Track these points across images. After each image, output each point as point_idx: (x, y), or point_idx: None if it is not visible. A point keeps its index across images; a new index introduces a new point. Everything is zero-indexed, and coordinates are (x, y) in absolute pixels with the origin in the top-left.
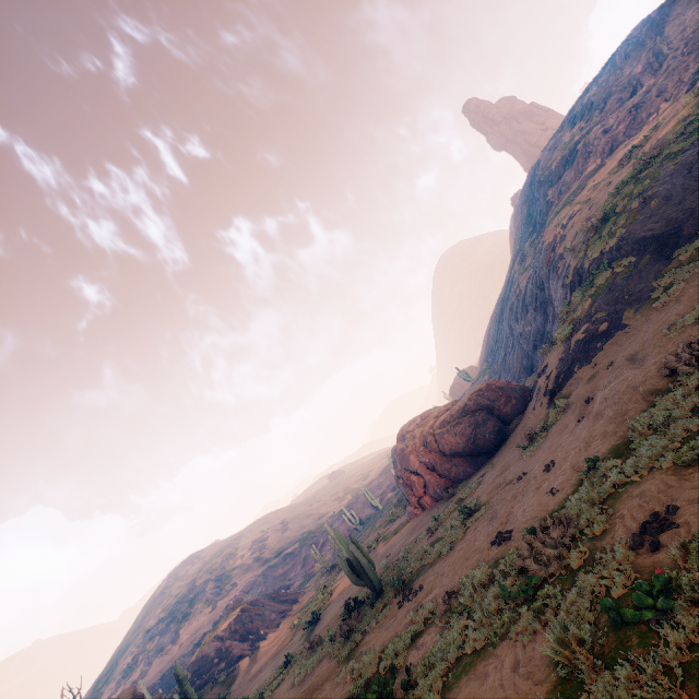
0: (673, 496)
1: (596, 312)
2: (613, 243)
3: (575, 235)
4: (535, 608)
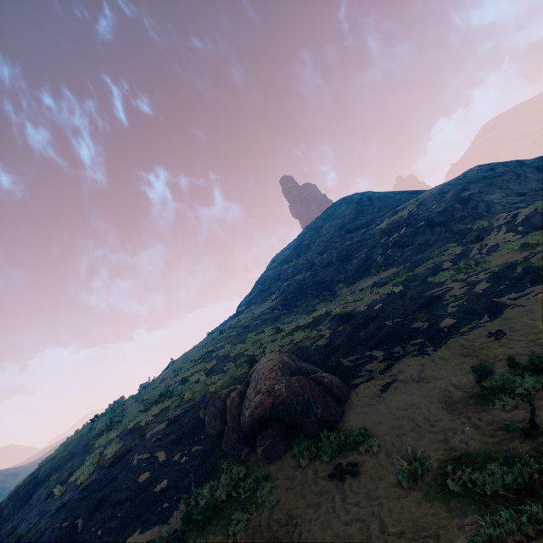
0: None
1: None
2: None
3: None
4: None
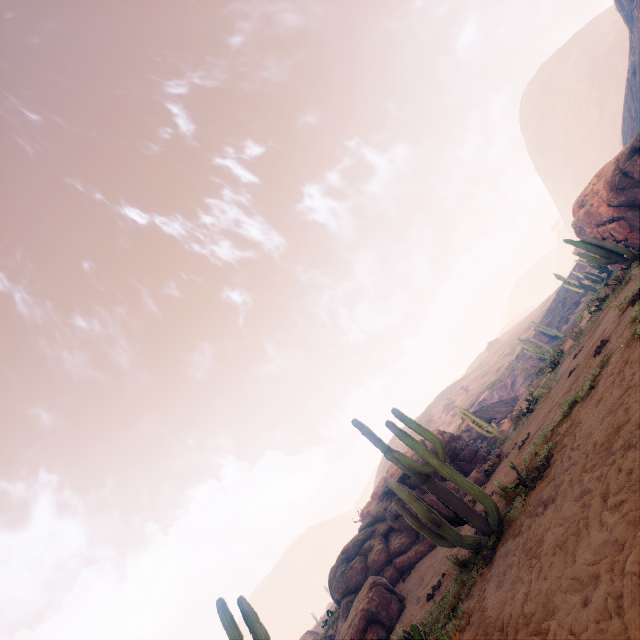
0: None
1: None
2: None
3: None
4: None
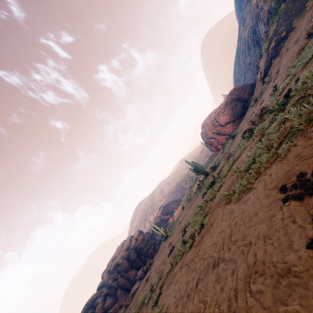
0: (299, 77)
1: (279, 28)
2: None
3: None
4: (253, 135)
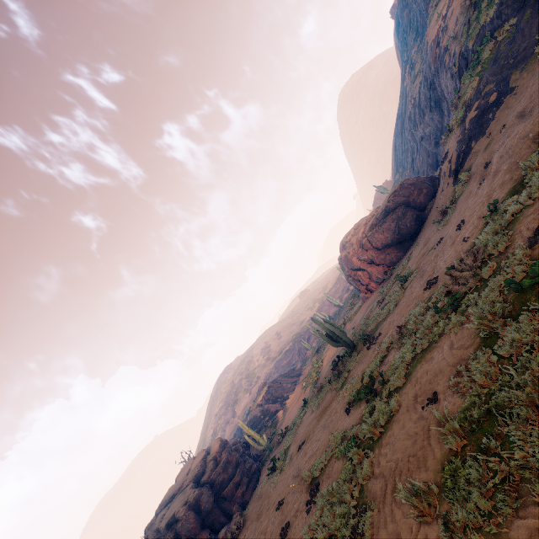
0: None
1: (485, 87)
2: (493, 11)
3: (455, 21)
4: (460, 311)
